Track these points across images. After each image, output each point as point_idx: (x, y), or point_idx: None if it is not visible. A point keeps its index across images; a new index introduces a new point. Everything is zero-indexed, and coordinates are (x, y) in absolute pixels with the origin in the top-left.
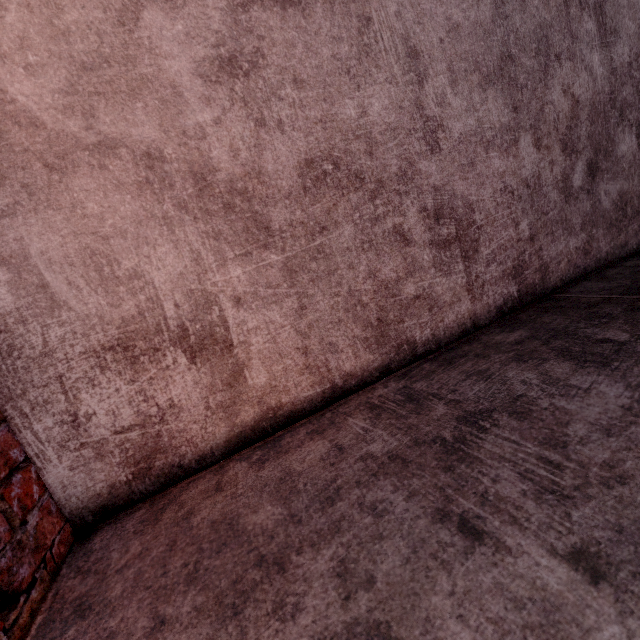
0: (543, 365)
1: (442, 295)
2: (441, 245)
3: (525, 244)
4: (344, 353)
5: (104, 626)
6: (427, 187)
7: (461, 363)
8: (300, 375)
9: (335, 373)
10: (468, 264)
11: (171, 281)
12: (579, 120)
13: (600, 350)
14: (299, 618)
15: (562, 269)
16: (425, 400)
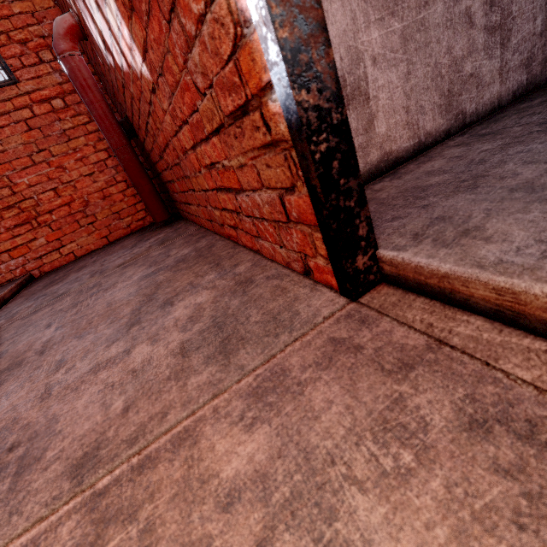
0: None
1: (485, 76)
2: (490, 31)
3: (536, 39)
4: (427, 116)
5: (383, 220)
6: None
7: (506, 118)
8: (403, 129)
9: (421, 131)
10: (502, 51)
11: (338, 36)
12: None
13: None
14: (523, 174)
15: None
16: (498, 131)
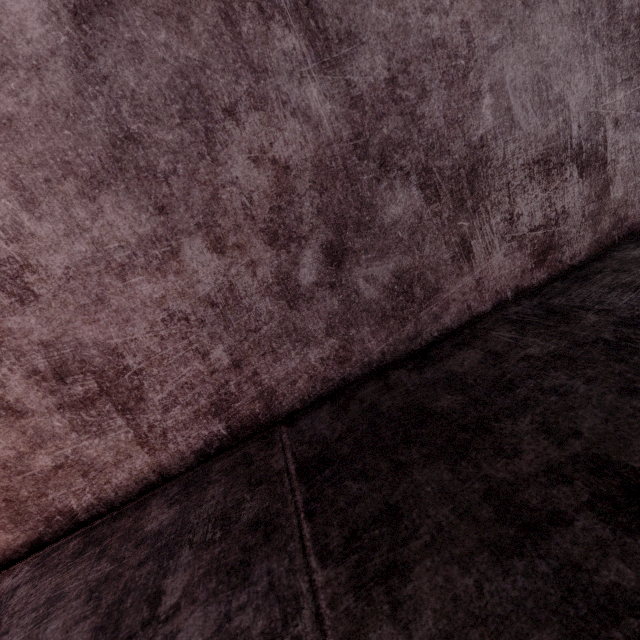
0: (79, 625)
1: (99, 457)
2: (78, 405)
3: (226, 374)
4: None
5: None
6: (30, 346)
7: (80, 561)
8: None
9: None
10: (132, 416)
11: None
12: (295, 193)
13: (127, 624)
14: None
15: (301, 388)
16: None
